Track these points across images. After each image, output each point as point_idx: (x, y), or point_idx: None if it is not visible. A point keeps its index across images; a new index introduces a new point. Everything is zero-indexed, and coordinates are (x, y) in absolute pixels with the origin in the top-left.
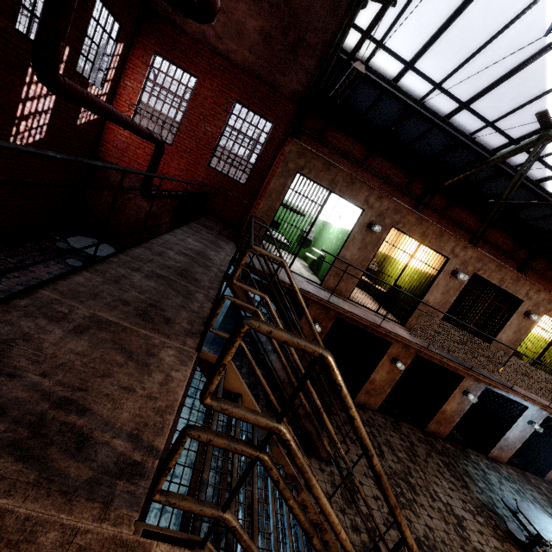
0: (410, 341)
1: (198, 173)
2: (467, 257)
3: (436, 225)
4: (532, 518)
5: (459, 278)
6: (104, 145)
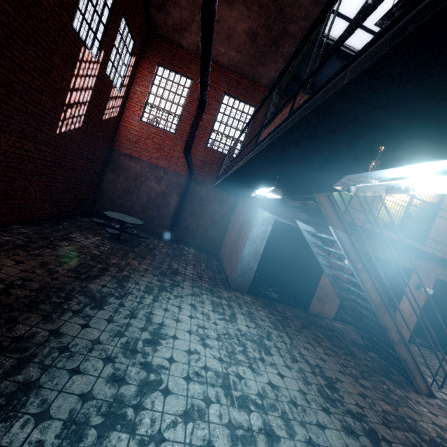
0: None
1: (198, 154)
2: None
3: None
4: None
5: None
6: (119, 139)
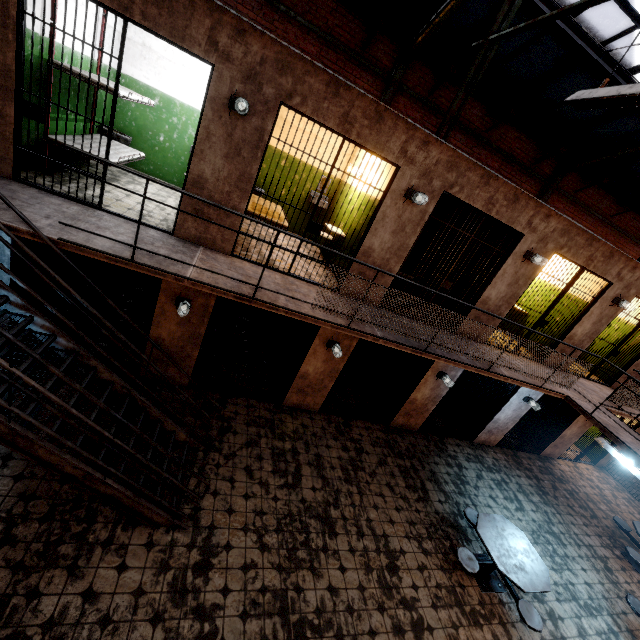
0: (318, 320)
1: None
2: (431, 162)
3: (368, 97)
4: (493, 541)
5: (417, 202)
6: None
